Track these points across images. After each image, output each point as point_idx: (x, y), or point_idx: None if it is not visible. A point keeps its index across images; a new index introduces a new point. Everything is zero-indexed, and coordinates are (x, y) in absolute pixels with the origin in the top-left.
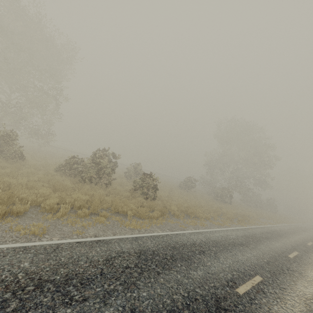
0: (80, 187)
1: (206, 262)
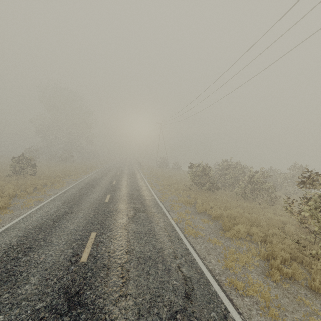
0: None
1: (100, 183)
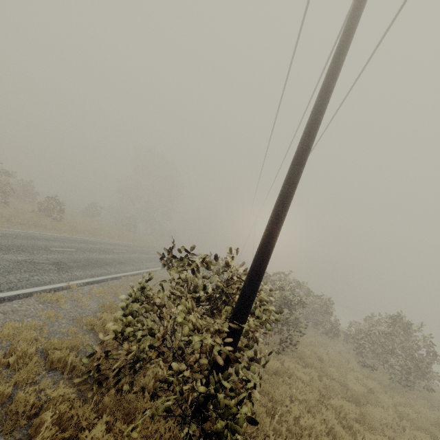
0: None
1: (101, 245)
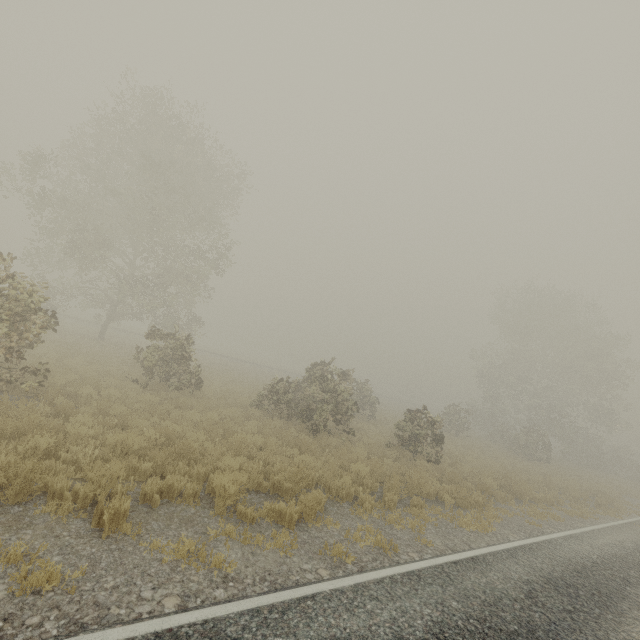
0: (324, 443)
1: None
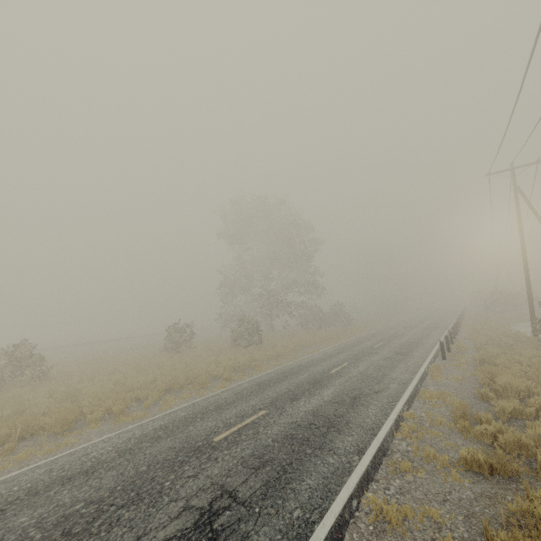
0: None
1: None
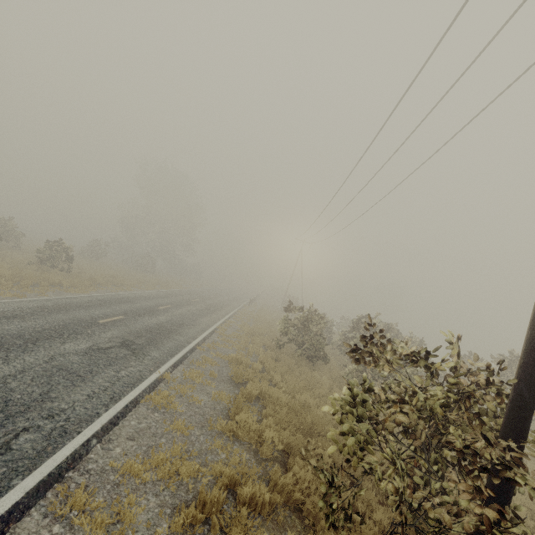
0: None
1: (141, 302)
